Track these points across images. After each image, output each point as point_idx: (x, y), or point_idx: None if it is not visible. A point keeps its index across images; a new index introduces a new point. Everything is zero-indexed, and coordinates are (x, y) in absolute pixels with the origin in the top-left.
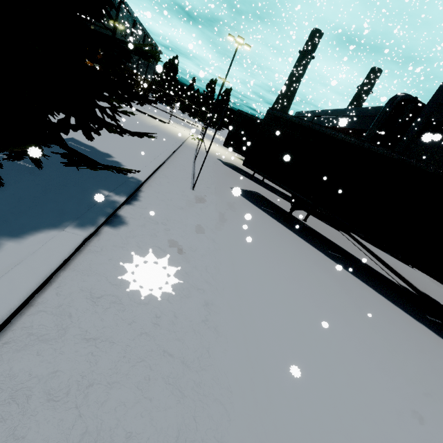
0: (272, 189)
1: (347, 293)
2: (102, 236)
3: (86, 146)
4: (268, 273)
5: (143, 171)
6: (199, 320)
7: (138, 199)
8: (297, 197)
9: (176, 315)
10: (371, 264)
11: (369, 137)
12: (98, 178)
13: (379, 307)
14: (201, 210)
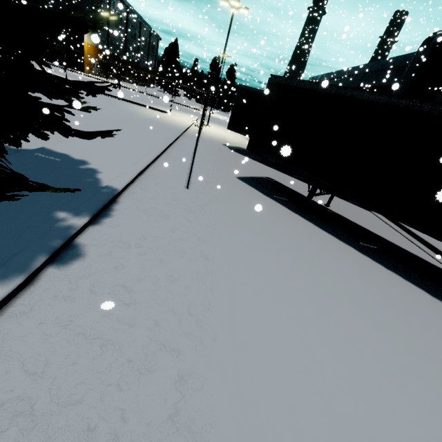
0: (287, 170)
1: (391, 306)
2: (40, 284)
3: (57, 155)
4: (279, 294)
5: (124, 175)
6: (164, 416)
7: (110, 215)
8: (315, 181)
9: (125, 415)
10: (416, 251)
11: (399, 93)
12: (58, 195)
13: (437, 320)
14: (193, 215)
